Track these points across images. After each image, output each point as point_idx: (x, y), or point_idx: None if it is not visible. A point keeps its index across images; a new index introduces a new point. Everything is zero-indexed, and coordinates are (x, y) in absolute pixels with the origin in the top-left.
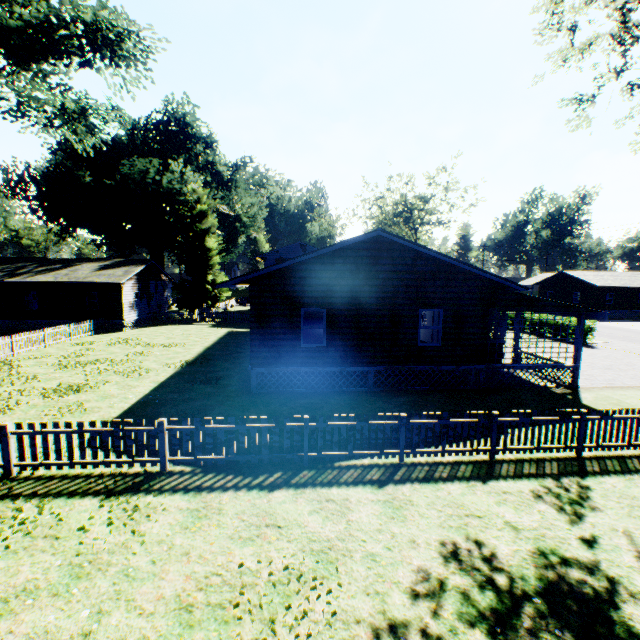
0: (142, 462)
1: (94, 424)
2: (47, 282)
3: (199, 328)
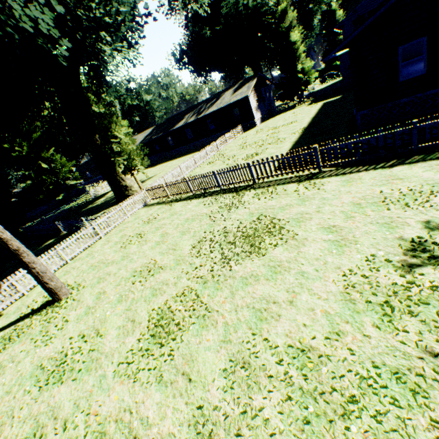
0: (308, 169)
1: (282, 155)
2: (213, 112)
3: (300, 109)
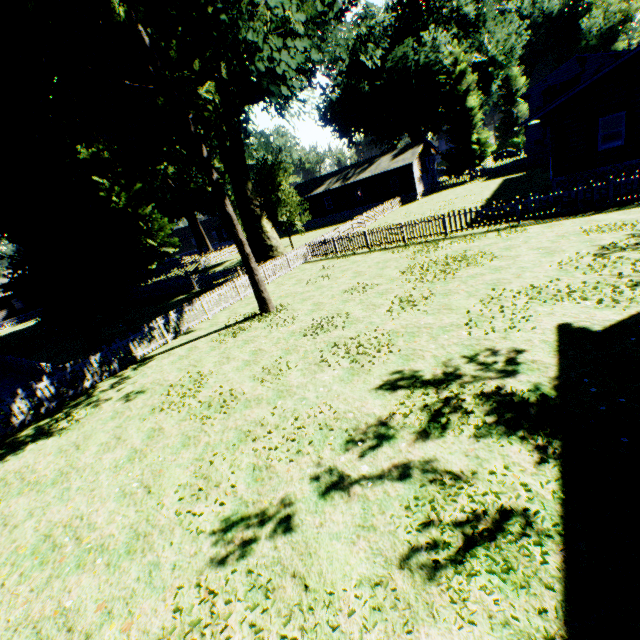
0: (506, 222)
1: (481, 207)
2: (365, 179)
3: (473, 185)
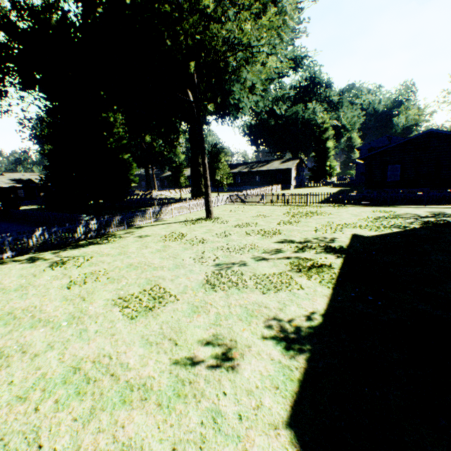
0: (338, 203)
1: (327, 193)
2: (263, 170)
3: (324, 188)
